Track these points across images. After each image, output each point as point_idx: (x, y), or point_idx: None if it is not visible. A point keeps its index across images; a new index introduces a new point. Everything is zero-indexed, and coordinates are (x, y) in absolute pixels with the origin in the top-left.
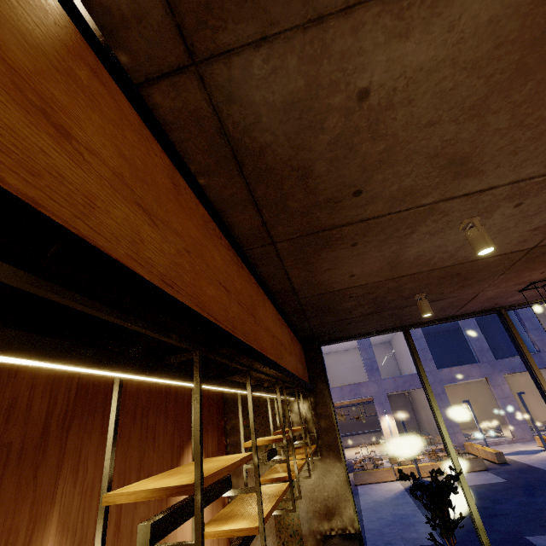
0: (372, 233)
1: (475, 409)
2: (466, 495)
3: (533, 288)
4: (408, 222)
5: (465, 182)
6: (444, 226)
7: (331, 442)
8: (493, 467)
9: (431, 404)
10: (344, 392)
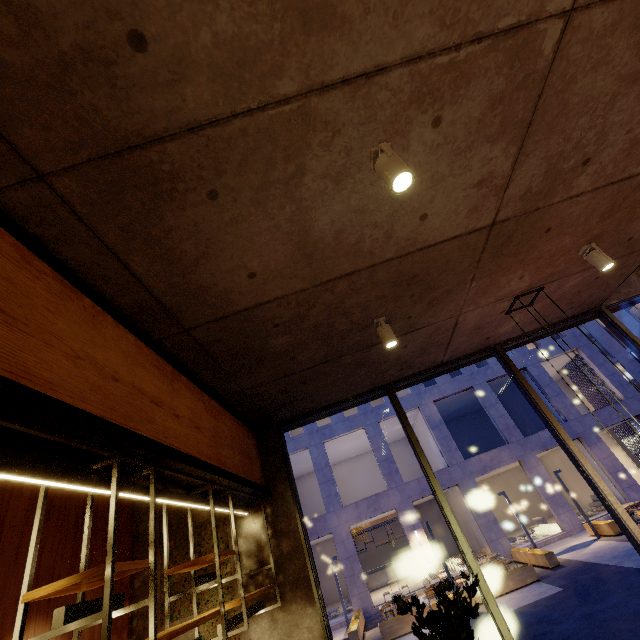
0: (230, 166)
1: (517, 505)
2: (494, 617)
3: (521, 308)
4: (280, 143)
5: (330, 46)
6: (347, 162)
7: (298, 574)
8: (546, 574)
9: (431, 485)
10: (360, 509)
